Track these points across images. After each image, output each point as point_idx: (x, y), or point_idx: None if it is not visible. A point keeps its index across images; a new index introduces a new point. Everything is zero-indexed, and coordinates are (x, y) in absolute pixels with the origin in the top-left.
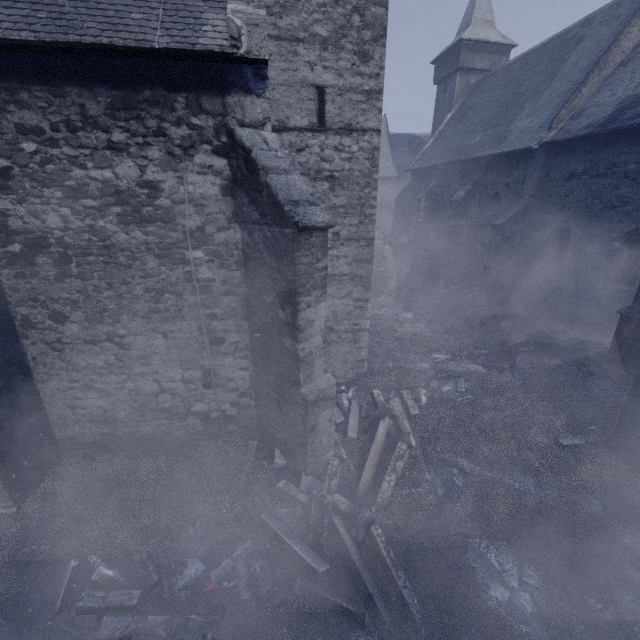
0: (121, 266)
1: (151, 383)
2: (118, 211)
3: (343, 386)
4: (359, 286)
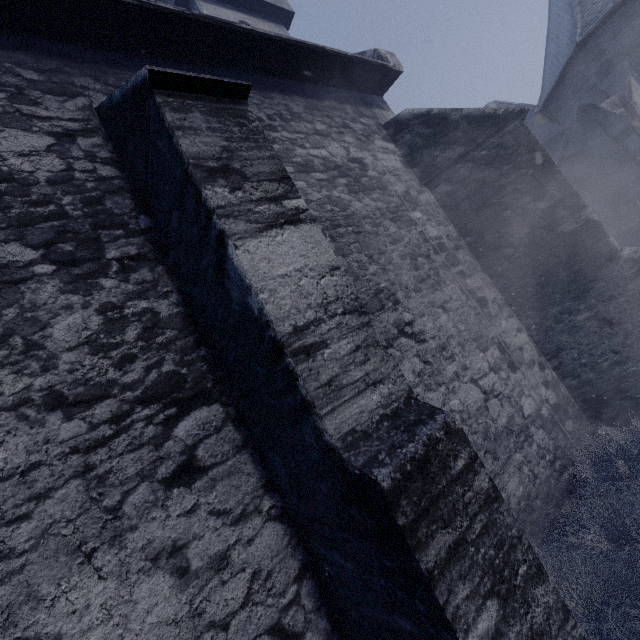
0: (369, 235)
1: (470, 388)
2: (344, 182)
3: None
4: None
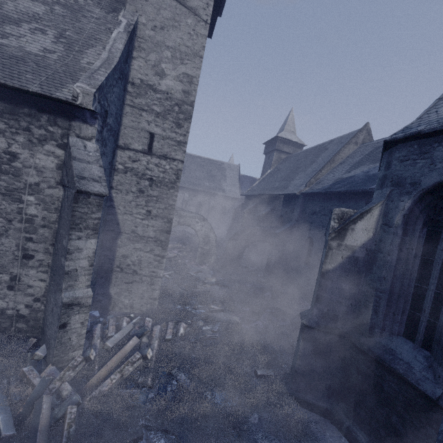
0: None
1: None
2: None
3: (133, 314)
4: (159, 246)
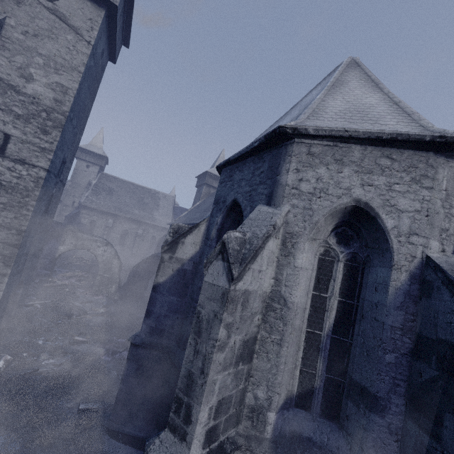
0: None
1: None
2: None
3: None
4: (1, 262)
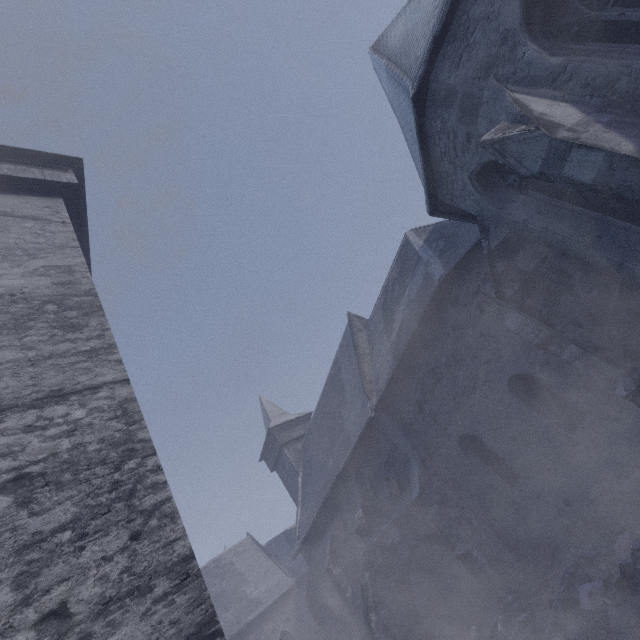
0: None
1: None
2: None
3: None
4: None
